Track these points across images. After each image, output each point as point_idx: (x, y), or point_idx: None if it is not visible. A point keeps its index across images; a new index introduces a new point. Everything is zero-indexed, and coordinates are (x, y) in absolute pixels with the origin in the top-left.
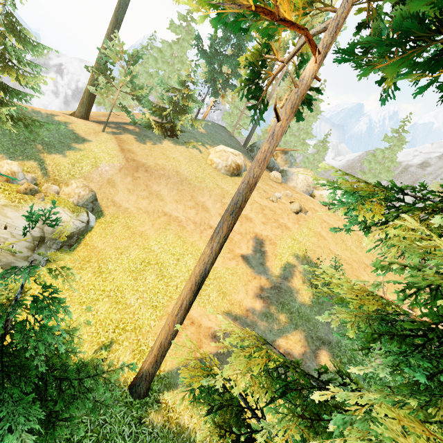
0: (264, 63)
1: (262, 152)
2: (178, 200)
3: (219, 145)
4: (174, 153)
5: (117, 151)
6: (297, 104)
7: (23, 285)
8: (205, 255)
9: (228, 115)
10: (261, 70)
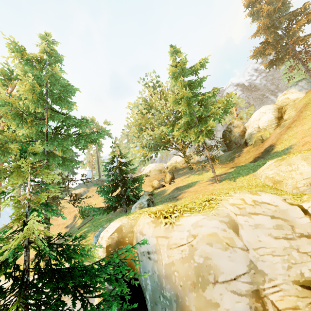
0: None
1: None
2: None
3: None
4: None
5: None
6: None
7: None
8: None
9: (96, 174)
10: None
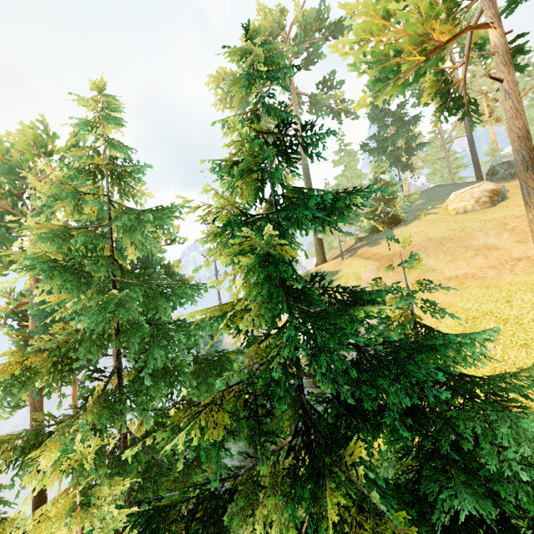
0: (446, 83)
1: (509, 110)
2: (452, 259)
3: (448, 198)
4: (411, 230)
5: (364, 261)
6: (507, 60)
7: (408, 286)
8: (533, 221)
9: (432, 175)
10: (447, 89)
